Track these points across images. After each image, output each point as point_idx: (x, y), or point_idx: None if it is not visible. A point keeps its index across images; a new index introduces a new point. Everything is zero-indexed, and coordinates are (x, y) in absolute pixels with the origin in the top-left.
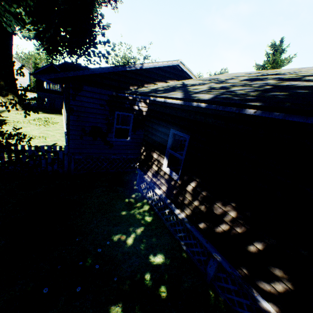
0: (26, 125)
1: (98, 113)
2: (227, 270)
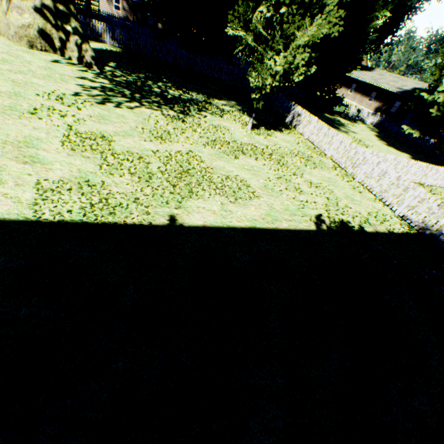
0: None
1: None
2: None
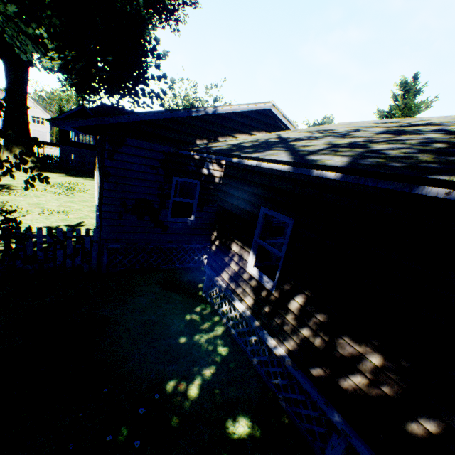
0: (40, 194)
1: (146, 179)
2: None
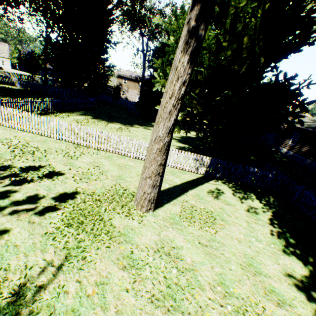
0: None
1: None
2: (302, 160)
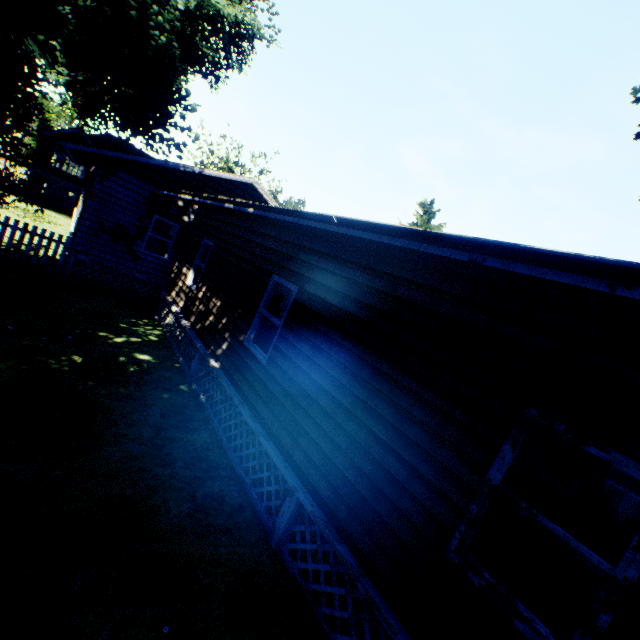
0: (0, 210)
1: (129, 209)
2: (205, 360)
